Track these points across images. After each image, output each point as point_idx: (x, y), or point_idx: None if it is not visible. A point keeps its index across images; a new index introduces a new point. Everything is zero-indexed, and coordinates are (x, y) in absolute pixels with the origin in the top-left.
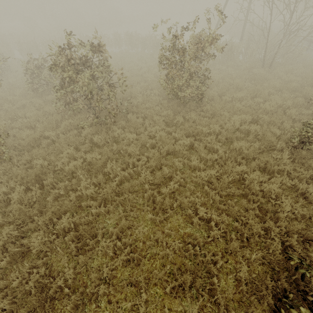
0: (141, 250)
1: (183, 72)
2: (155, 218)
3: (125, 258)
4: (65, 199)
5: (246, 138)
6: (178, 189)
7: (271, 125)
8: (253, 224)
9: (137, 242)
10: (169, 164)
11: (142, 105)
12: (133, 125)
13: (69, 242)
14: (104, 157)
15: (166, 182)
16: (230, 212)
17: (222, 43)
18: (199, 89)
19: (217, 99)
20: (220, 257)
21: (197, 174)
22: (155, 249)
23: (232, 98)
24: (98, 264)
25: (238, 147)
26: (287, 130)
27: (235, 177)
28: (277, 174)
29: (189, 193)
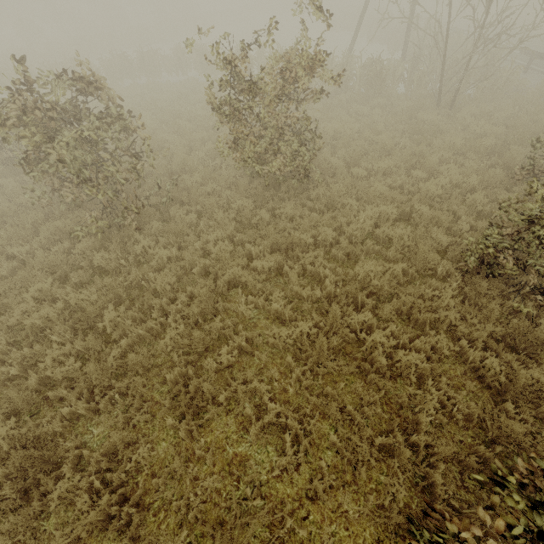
0: (145, 492)
1: (263, 127)
2: (180, 425)
3: (100, 518)
4: (22, 384)
5: (384, 252)
6: (240, 359)
7: (434, 226)
8: (358, 445)
9: (141, 476)
10: (232, 308)
11: (201, 187)
12: (175, 230)
13: (6, 479)
14: (108, 297)
15: (219, 345)
16: (328, 410)
17: (365, 63)
18: (300, 157)
19: (343, 173)
20: (295, 507)
21: (275, 331)
22: (173, 489)
23: (371, 170)
24: (56, 523)
25: (363, 273)
26: (462, 237)
27: (349, 335)
28: (428, 329)
29: (250, 373)
